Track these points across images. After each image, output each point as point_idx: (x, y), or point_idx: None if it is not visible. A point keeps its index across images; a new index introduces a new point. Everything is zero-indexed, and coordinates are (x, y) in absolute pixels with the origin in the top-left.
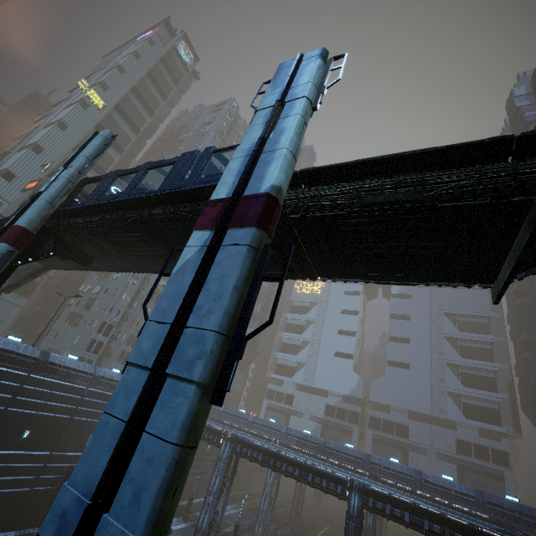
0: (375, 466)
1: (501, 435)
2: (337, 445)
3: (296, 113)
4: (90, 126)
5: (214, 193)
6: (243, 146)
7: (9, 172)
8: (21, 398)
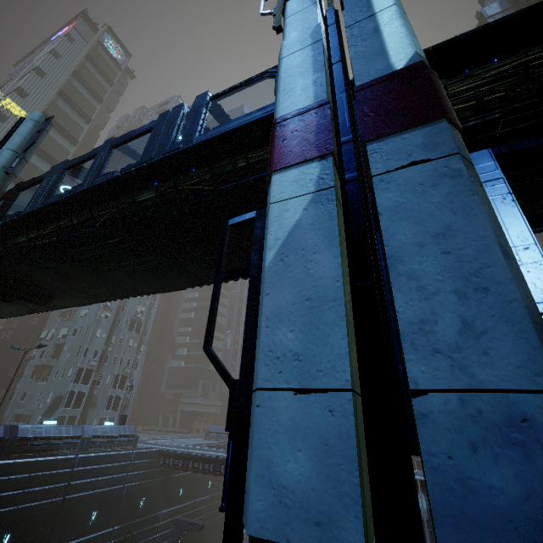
0: None
1: None
2: None
3: None
4: None
5: (281, 107)
6: (294, 37)
7: None
8: None
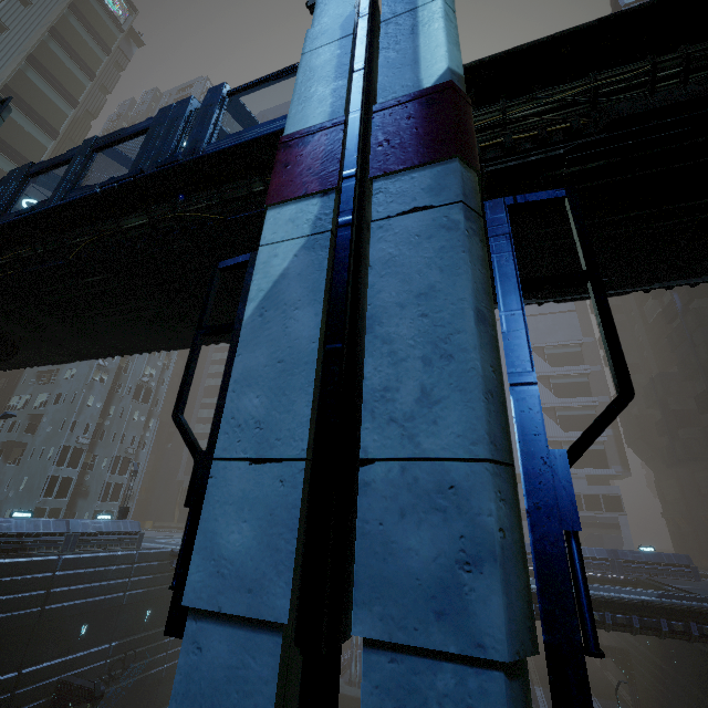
0: None
1: (609, 477)
2: None
3: None
4: None
5: (291, 122)
6: (322, 26)
7: None
8: None
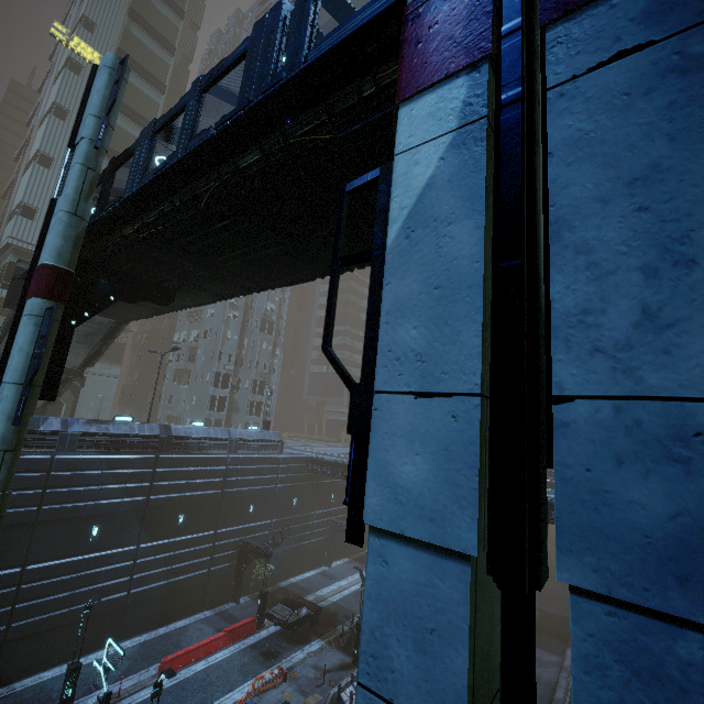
0: None
1: None
2: None
3: None
4: None
5: None
6: None
7: (26, 206)
8: (159, 483)
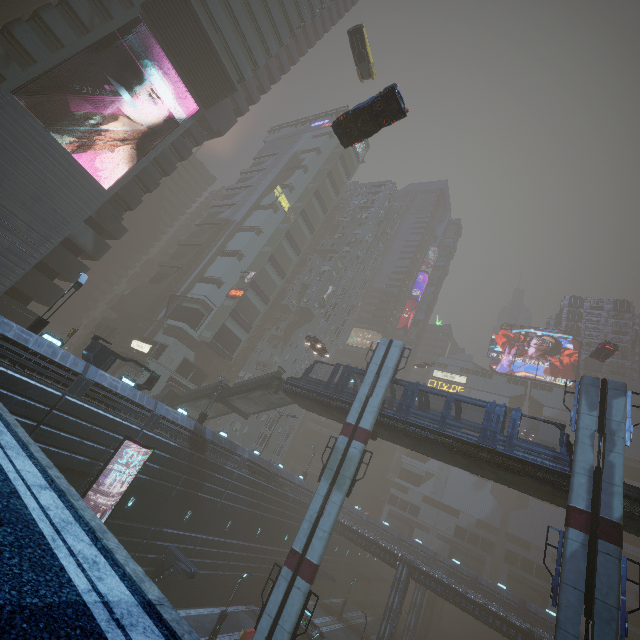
0: (531, 614)
1: None
2: (490, 583)
3: (618, 452)
4: (279, 231)
5: (574, 501)
6: (582, 464)
7: (220, 280)
8: (261, 503)
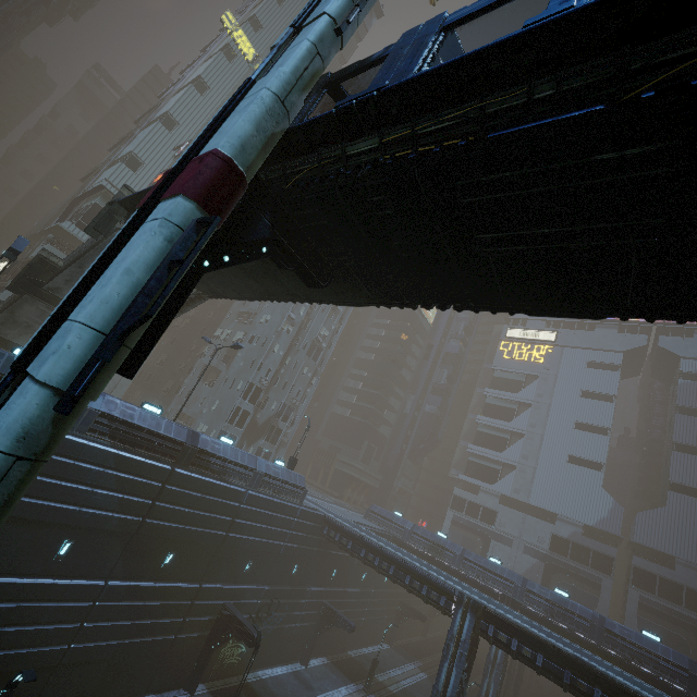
0: None
1: None
2: (628, 632)
3: None
4: (236, 87)
5: None
6: None
7: (134, 157)
8: (163, 504)
